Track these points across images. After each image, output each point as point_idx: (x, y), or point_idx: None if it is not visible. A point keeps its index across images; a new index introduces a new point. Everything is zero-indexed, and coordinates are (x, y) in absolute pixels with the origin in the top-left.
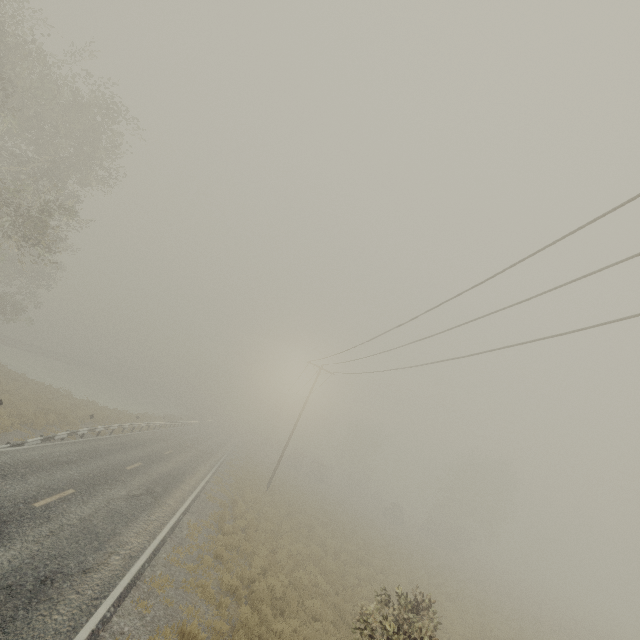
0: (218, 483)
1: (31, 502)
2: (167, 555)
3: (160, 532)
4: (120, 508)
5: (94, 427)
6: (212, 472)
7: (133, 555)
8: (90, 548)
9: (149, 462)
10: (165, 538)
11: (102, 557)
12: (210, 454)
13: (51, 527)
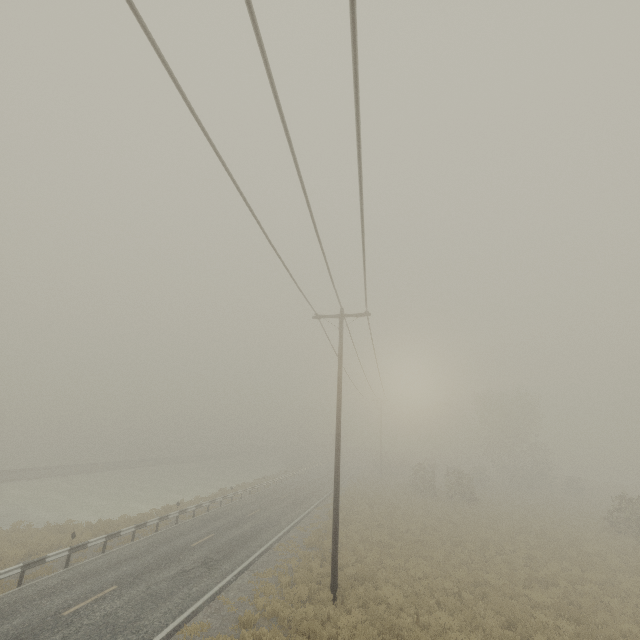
0: None
1: None
2: None
3: None
4: None
5: None
6: (189, 611)
7: None
8: None
9: None
10: None
11: None
12: (245, 542)
13: None
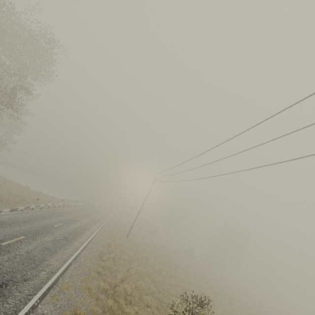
0: (102, 234)
1: (0, 242)
2: (71, 271)
3: (69, 259)
4: (48, 246)
5: (39, 205)
6: (99, 229)
7: (53, 271)
8: (30, 267)
9: (66, 223)
10: (71, 262)
11: (36, 272)
12: (99, 220)
13: (9, 256)
